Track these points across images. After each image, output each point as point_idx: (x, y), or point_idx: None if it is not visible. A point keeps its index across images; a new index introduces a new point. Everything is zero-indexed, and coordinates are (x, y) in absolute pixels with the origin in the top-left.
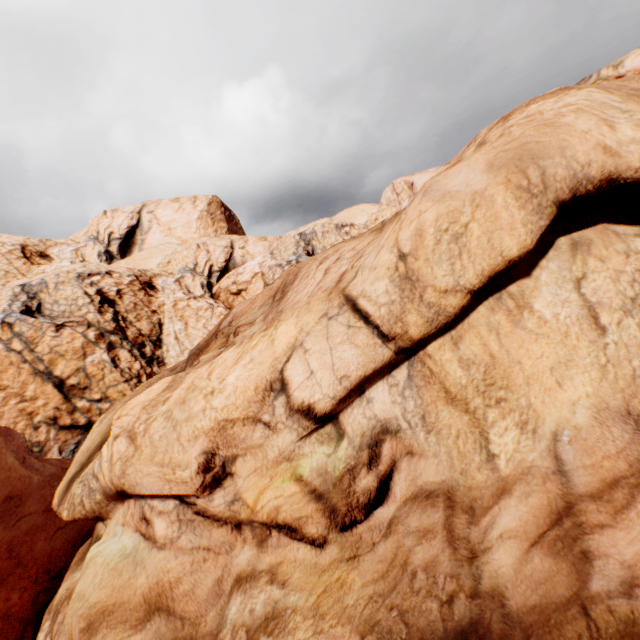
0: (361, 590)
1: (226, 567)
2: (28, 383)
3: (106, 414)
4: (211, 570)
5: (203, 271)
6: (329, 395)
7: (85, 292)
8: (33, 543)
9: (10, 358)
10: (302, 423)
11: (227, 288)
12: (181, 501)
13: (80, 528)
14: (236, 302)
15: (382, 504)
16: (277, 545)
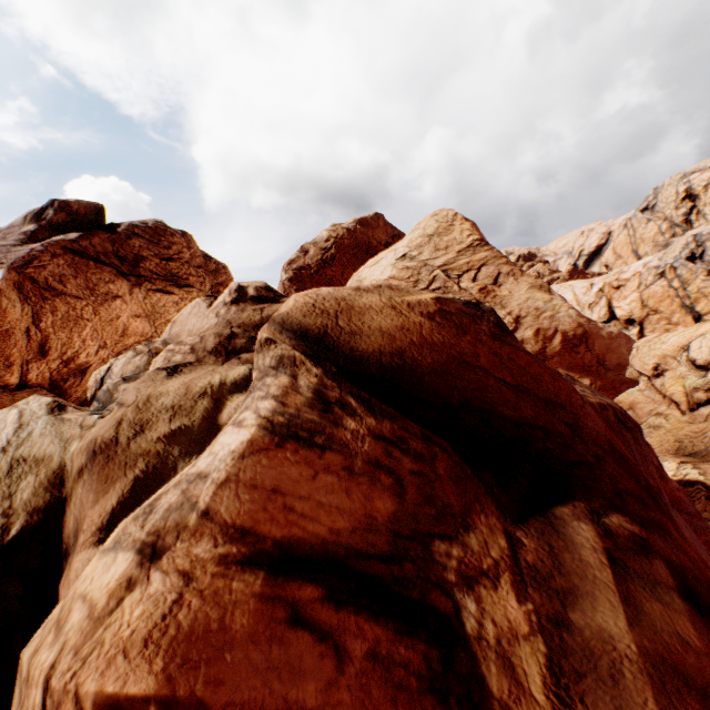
0: (684, 432)
1: (655, 408)
2: (674, 312)
3: None
4: (649, 406)
5: None
6: (702, 358)
7: None
8: (620, 386)
9: (667, 292)
10: (689, 366)
11: None
12: (647, 379)
13: None
14: None
15: (702, 407)
16: (671, 408)
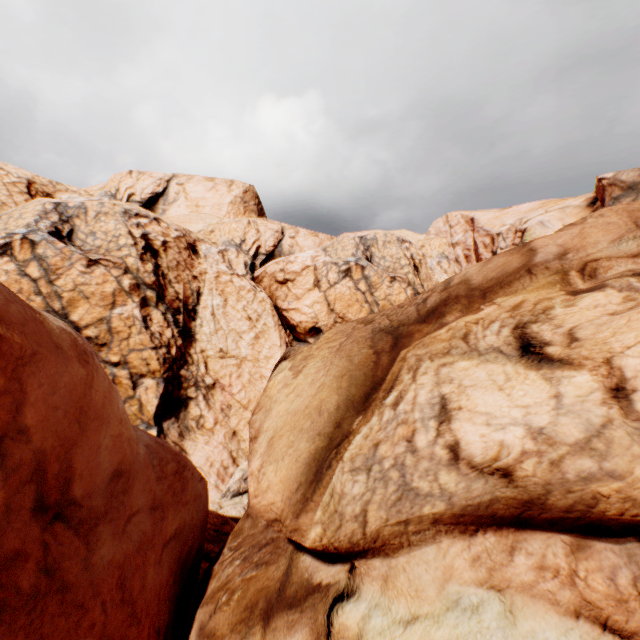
0: None
1: None
2: None
3: (294, 361)
4: None
5: (249, 250)
6: None
7: (129, 231)
8: (144, 571)
9: (20, 284)
10: None
11: (273, 274)
12: None
13: (180, 547)
14: (279, 291)
15: None
16: None
